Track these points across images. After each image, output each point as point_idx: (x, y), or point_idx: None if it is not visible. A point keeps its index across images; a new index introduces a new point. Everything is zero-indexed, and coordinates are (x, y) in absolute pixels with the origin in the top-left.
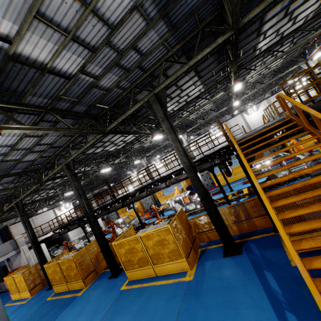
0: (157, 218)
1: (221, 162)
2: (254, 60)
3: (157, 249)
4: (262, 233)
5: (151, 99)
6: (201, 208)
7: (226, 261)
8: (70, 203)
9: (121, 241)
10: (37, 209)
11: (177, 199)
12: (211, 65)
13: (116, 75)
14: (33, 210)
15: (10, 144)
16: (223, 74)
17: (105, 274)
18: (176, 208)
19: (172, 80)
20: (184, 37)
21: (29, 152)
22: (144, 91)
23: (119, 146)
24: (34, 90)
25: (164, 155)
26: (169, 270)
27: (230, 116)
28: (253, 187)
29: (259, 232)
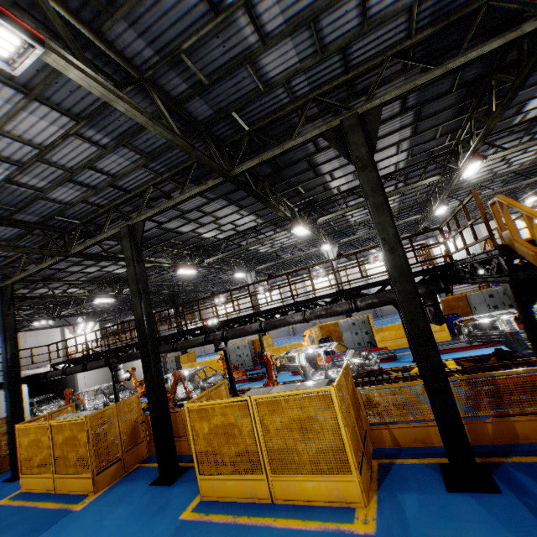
0: (269, 379)
1: (429, 293)
2: (502, 135)
3: (291, 437)
4: (536, 453)
5: (347, 121)
6: (357, 380)
7: (460, 503)
8: (96, 326)
9: (207, 402)
10: (34, 318)
11: (308, 355)
12: (445, 113)
13: (296, 53)
14: (27, 319)
15: (38, 141)
16: (447, 145)
17: (142, 472)
18: (307, 369)
19: (401, 92)
20: (447, 16)
21: (67, 178)
22: (320, 119)
23: (222, 234)
24: (139, 8)
25: (280, 281)
26: (309, 494)
27: (407, 240)
28: (533, 344)
29: (525, 450)
